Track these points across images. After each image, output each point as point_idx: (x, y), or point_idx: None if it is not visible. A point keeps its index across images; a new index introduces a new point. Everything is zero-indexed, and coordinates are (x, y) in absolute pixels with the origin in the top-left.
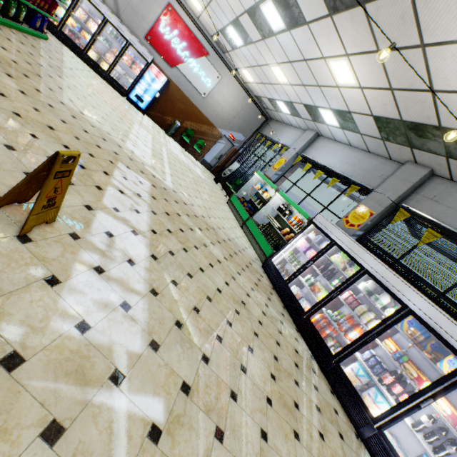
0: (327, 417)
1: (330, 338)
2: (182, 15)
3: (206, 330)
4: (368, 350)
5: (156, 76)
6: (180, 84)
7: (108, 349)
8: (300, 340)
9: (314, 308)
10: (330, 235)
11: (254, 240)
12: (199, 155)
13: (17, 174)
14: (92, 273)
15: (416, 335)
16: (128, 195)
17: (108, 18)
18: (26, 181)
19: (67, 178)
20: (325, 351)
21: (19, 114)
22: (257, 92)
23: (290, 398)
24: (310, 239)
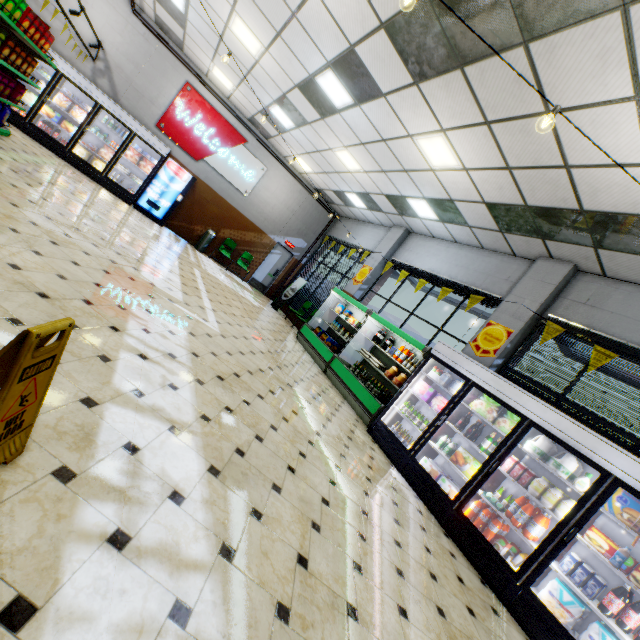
0: None
1: (502, 541)
2: (206, 95)
3: (327, 602)
4: (563, 552)
5: (175, 173)
6: (210, 182)
7: None
8: (457, 554)
9: (465, 492)
10: (463, 371)
11: (348, 391)
12: (246, 273)
13: None
14: (105, 553)
15: (636, 520)
16: (154, 360)
17: (102, 104)
18: None
19: (47, 372)
20: (501, 567)
21: None
22: (317, 184)
23: None
24: (434, 381)
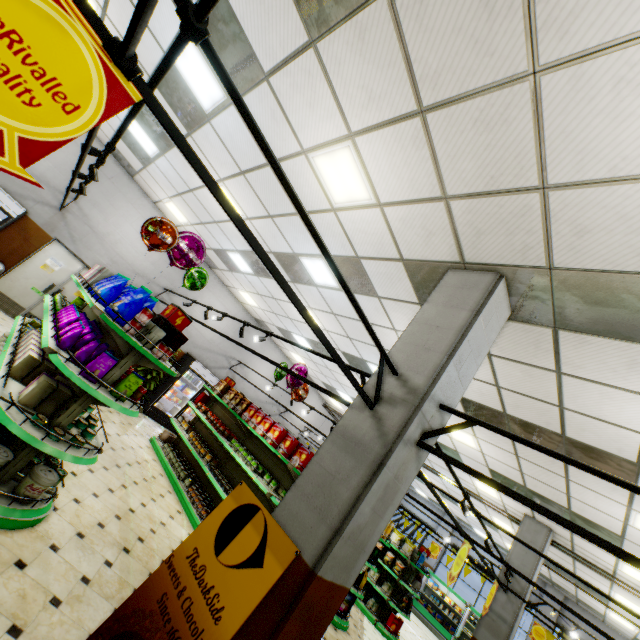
0: None
1: None
2: None
3: None
4: None
5: None
6: None
7: None
8: None
9: None
10: None
11: None
12: None
13: None
14: None
15: None
16: None
17: None
18: None
19: None
20: None
21: None
22: None
23: None
24: None
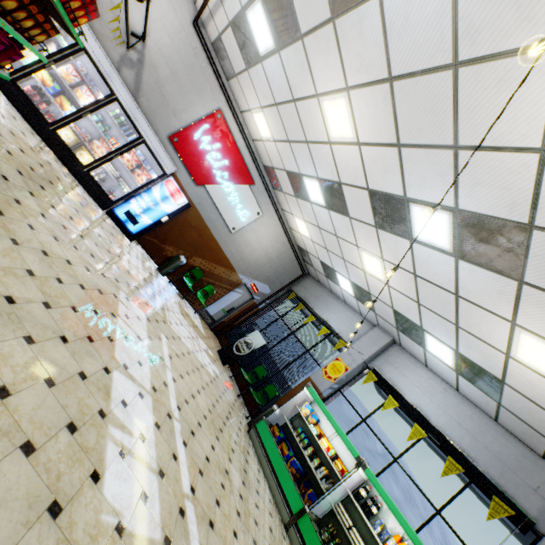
0: None
1: None
2: (233, 128)
3: None
4: None
5: (171, 193)
6: (202, 208)
7: None
8: None
9: None
10: None
11: None
12: (201, 304)
13: None
14: None
15: None
16: None
17: (119, 97)
18: None
19: None
20: None
21: None
22: (305, 246)
23: None
24: None
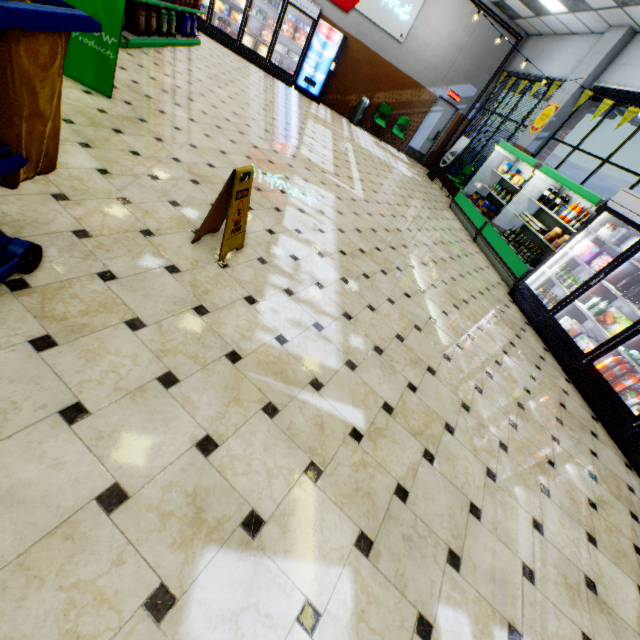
0: (609, 490)
1: (633, 393)
2: None
3: (412, 360)
4: None
5: (326, 37)
6: (362, 36)
7: (305, 361)
8: (572, 394)
9: (602, 347)
10: None
11: (495, 257)
12: (402, 142)
13: (206, 207)
14: (282, 295)
15: None
16: (309, 213)
17: None
18: (215, 207)
19: (246, 199)
20: (620, 411)
21: (195, 146)
22: None
23: (539, 453)
24: (601, 238)
